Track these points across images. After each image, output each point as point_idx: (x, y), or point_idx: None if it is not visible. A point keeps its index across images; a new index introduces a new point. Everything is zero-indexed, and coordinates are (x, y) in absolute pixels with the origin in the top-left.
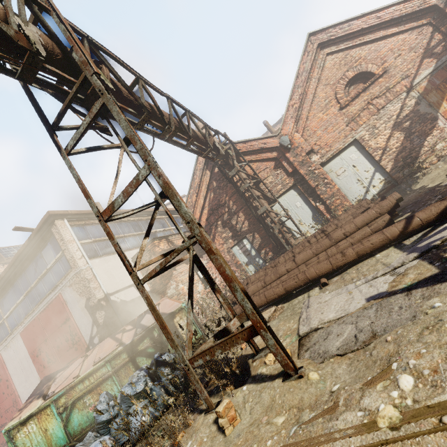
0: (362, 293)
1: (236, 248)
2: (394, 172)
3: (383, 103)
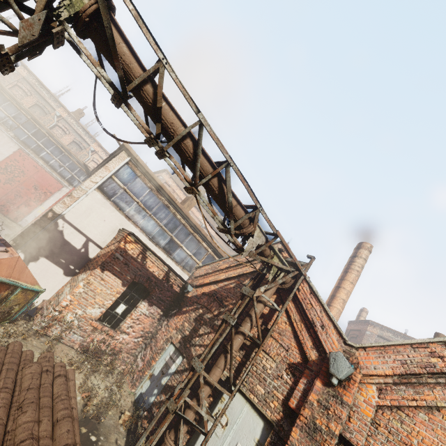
0: None
1: (172, 349)
2: None
3: None
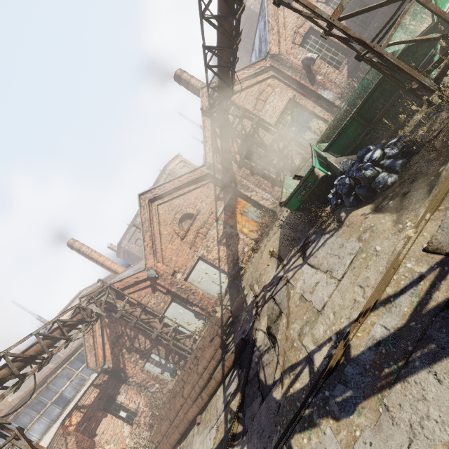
0: (206, 447)
1: (147, 364)
2: (230, 271)
3: (206, 231)
